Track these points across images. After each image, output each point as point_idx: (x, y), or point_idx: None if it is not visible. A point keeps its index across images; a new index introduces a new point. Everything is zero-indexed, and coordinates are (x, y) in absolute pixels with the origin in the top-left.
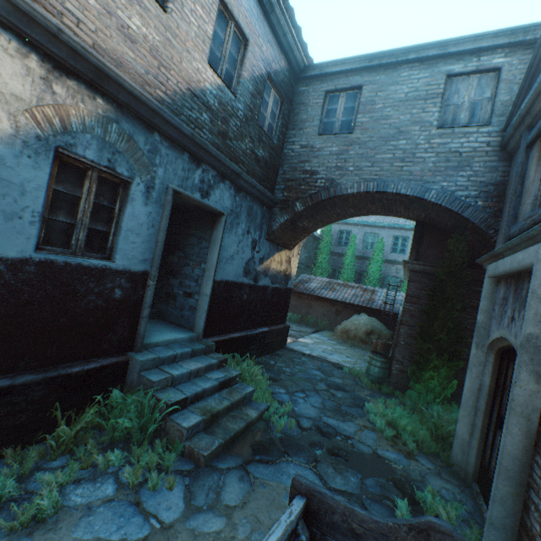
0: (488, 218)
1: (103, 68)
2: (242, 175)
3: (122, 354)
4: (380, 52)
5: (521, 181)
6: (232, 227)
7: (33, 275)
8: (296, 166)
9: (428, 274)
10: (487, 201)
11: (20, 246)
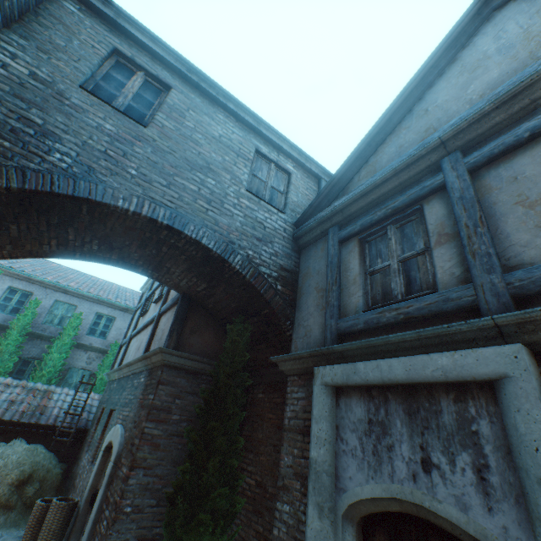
0: (286, 306)
1: None
2: None
3: None
4: (204, 73)
5: (339, 271)
6: None
7: None
8: (3, 96)
9: (187, 371)
10: (285, 287)
11: None
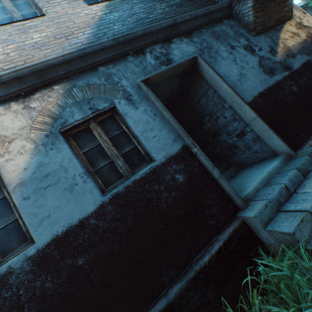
0: None
1: (33, 69)
2: (176, 21)
3: (233, 219)
4: None
5: None
6: (215, 59)
7: (114, 211)
8: None
9: None
10: None
11: (91, 200)
